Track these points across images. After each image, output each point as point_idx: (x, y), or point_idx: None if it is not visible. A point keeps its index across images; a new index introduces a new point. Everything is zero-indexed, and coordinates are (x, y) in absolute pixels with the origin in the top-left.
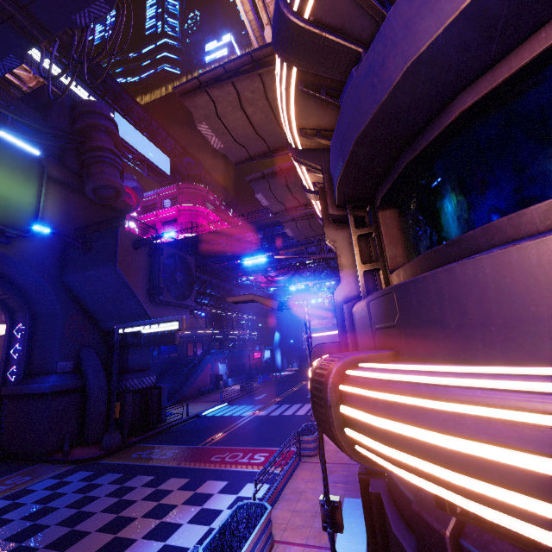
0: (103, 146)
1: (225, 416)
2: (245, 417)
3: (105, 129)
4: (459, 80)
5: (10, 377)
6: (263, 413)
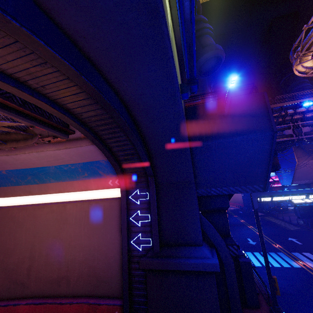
0: (207, 20)
1: (280, 267)
2: (306, 270)
3: (197, 9)
4: None
5: (136, 246)
6: (312, 265)
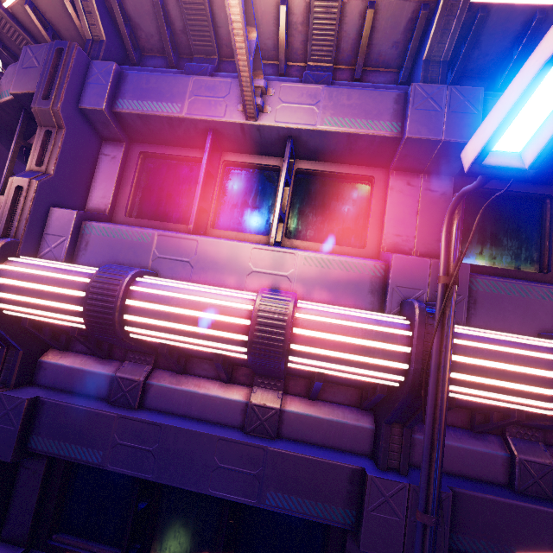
0: None
1: None
2: None
3: None
4: (20, 149)
5: None
6: None
